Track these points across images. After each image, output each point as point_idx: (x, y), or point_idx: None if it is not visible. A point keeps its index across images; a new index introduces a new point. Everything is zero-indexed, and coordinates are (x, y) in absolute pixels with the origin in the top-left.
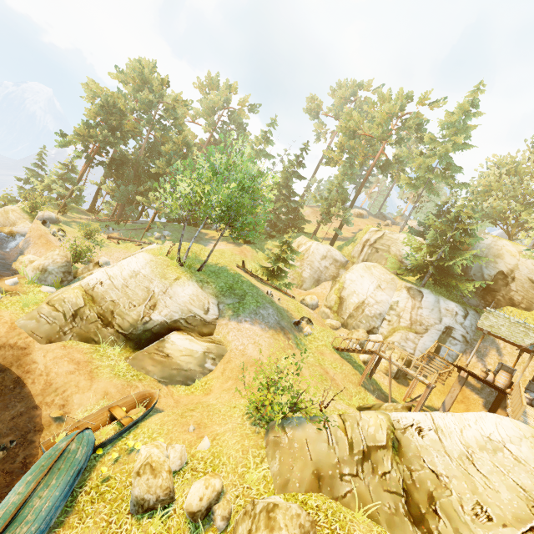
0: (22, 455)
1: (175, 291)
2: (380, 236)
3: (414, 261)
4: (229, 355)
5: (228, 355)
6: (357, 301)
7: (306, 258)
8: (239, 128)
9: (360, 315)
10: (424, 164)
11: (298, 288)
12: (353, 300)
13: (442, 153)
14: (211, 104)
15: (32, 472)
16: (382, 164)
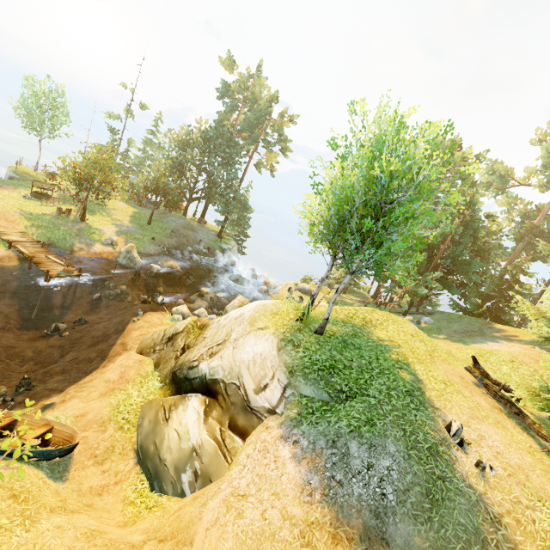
0: None
1: (245, 342)
2: None
3: None
4: (209, 487)
5: (211, 484)
6: None
7: None
8: None
9: None
10: None
11: None
12: None
13: None
14: None
15: None
16: None
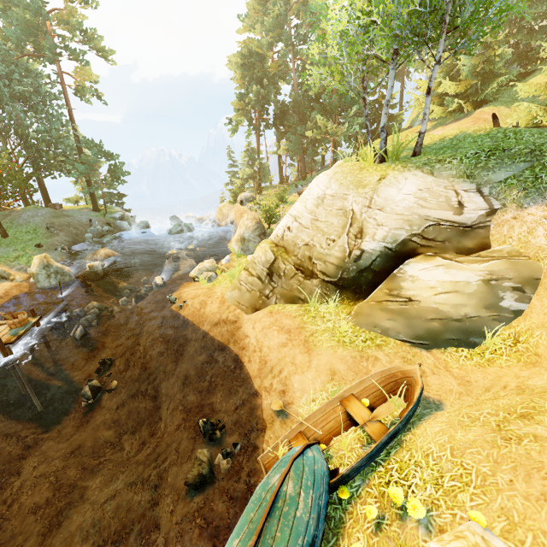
0: (245, 468)
1: (385, 197)
2: None
3: None
4: None
5: None
6: None
7: None
8: None
9: None
10: None
11: None
12: None
13: None
14: None
15: (238, 530)
16: None
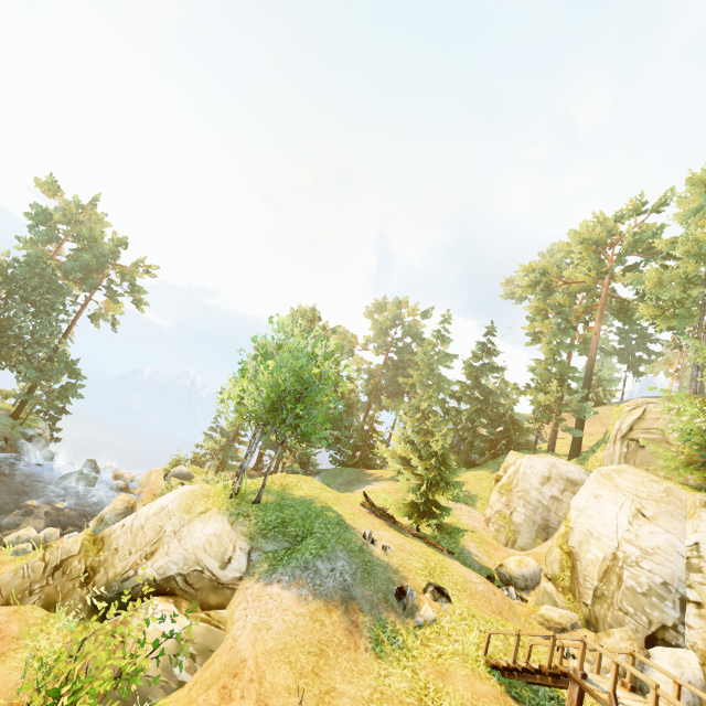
0: None
1: (191, 530)
2: (639, 416)
3: (685, 436)
4: (218, 651)
5: (218, 649)
6: (601, 556)
7: (514, 486)
8: (415, 338)
9: (617, 592)
10: (670, 278)
11: (508, 546)
12: (592, 555)
13: (696, 250)
14: (378, 325)
15: None
16: (616, 310)
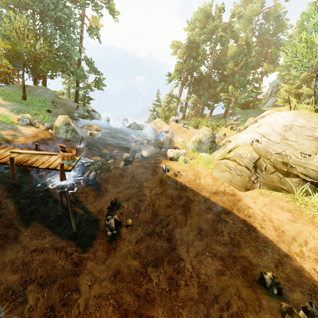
0: None
1: None
2: None
3: None
4: None
5: None
6: None
7: None
8: (277, 20)
9: None
10: None
11: None
12: None
13: None
14: (250, 14)
15: None
16: None
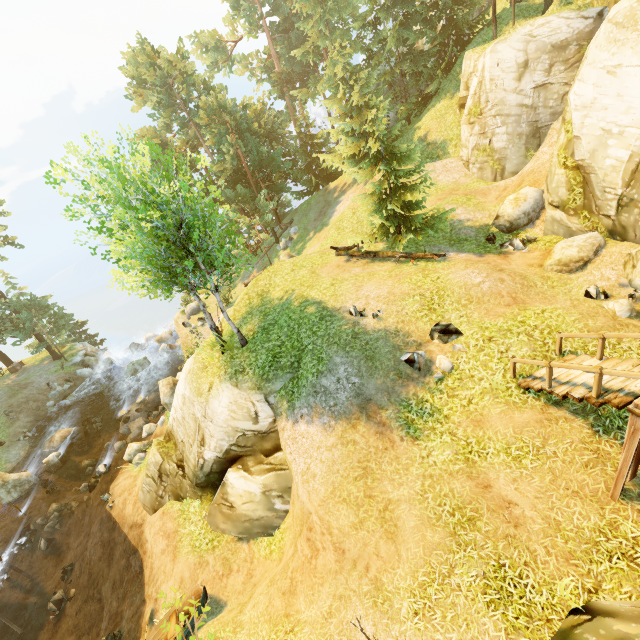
0: None
1: (213, 409)
2: None
3: None
4: (293, 490)
5: (292, 487)
6: (626, 155)
7: (484, 104)
8: None
9: None
10: None
11: (497, 180)
12: (612, 160)
13: None
14: None
15: None
16: None
